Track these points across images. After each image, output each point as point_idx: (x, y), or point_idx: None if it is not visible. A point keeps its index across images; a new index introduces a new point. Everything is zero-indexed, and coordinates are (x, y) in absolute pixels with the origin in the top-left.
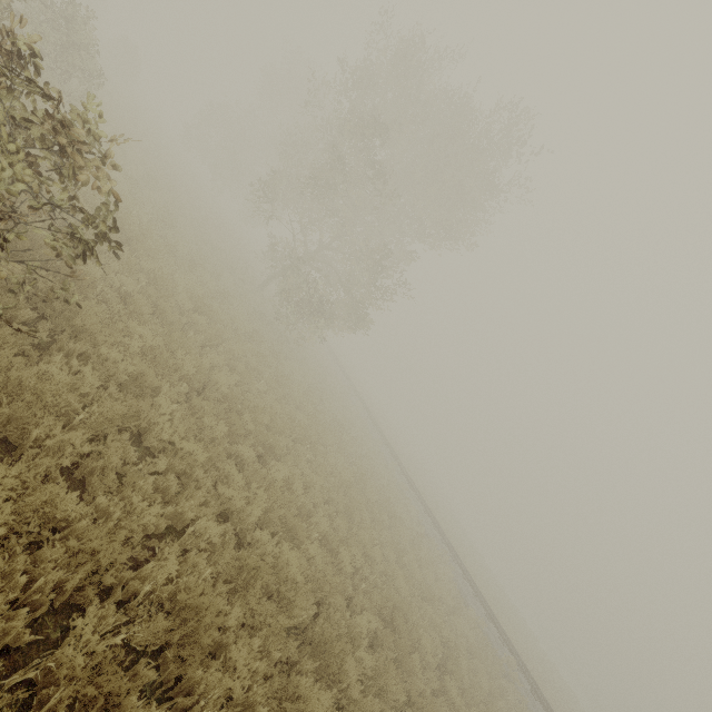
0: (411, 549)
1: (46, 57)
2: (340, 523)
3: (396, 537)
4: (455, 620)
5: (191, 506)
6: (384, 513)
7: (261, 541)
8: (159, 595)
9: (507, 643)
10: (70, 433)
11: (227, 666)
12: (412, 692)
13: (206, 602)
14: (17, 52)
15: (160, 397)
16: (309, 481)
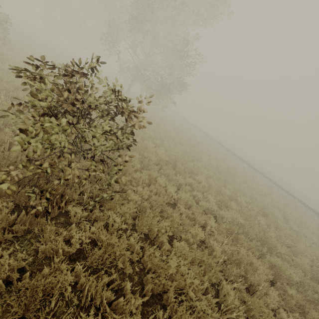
0: (248, 179)
1: None
2: (229, 187)
3: (239, 177)
4: (274, 197)
5: (202, 219)
6: (231, 170)
7: (223, 215)
8: (222, 259)
9: (290, 194)
10: (165, 223)
11: (253, 269)
12: (287, 236)
13: (242, 256)
14: (54, 65)
15: (159, 180)
16: (210, 176)
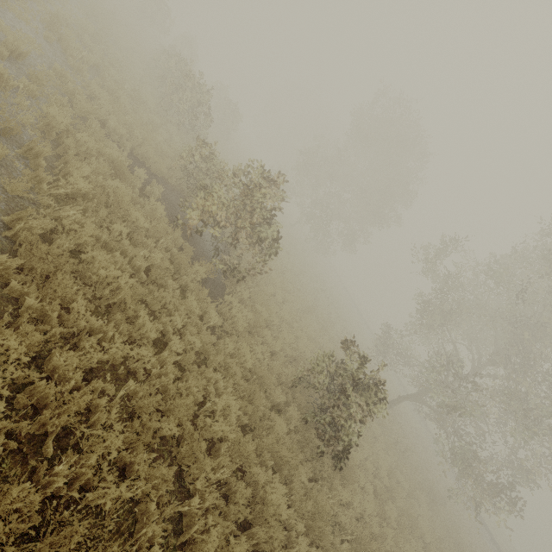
0: None
1: (282, 334)
2: None
3: None
4: None
5: None
6: None
7: None
8: None
9: None
10: None
11: None
12: None
13: None
14: None
15: None
16: None
